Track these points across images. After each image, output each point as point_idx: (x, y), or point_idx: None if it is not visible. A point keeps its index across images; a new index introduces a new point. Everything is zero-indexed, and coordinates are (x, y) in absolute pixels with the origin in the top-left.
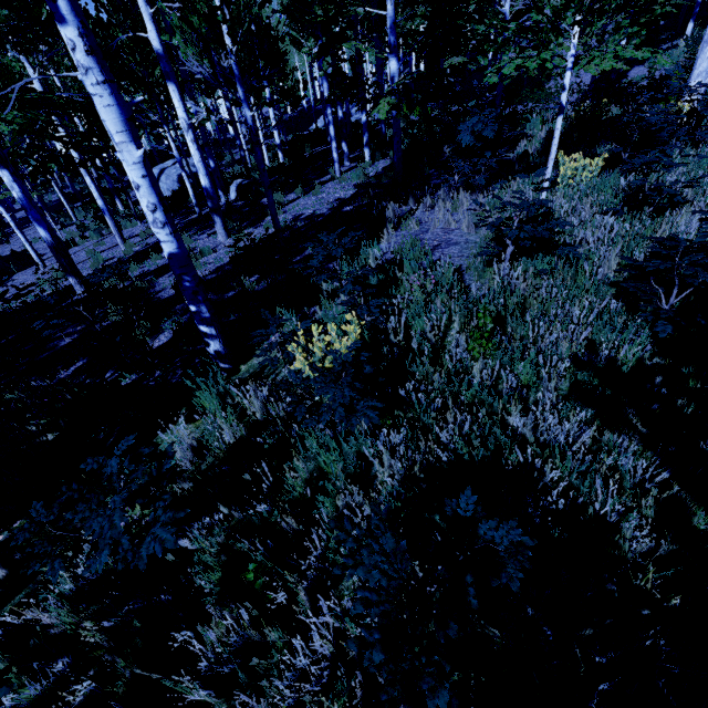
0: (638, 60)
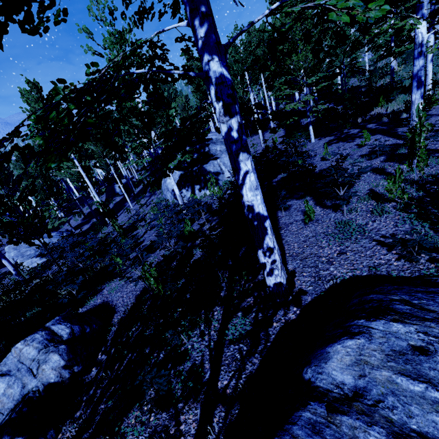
0: None
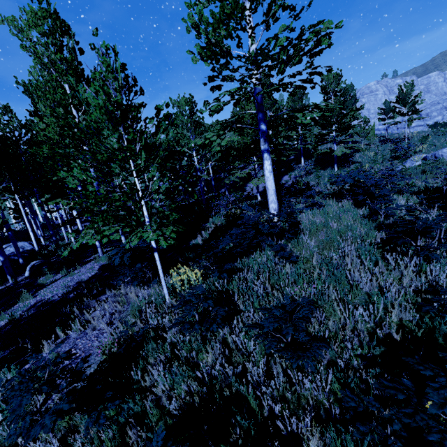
0: (286, 172)
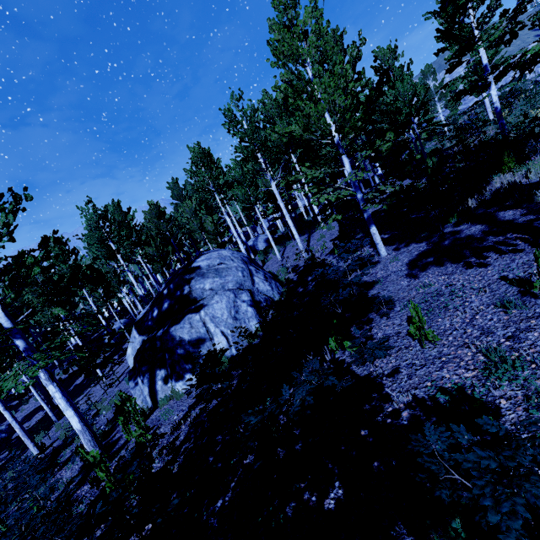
0: None
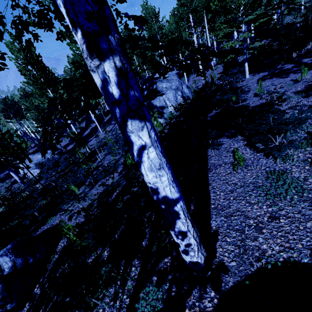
0: None
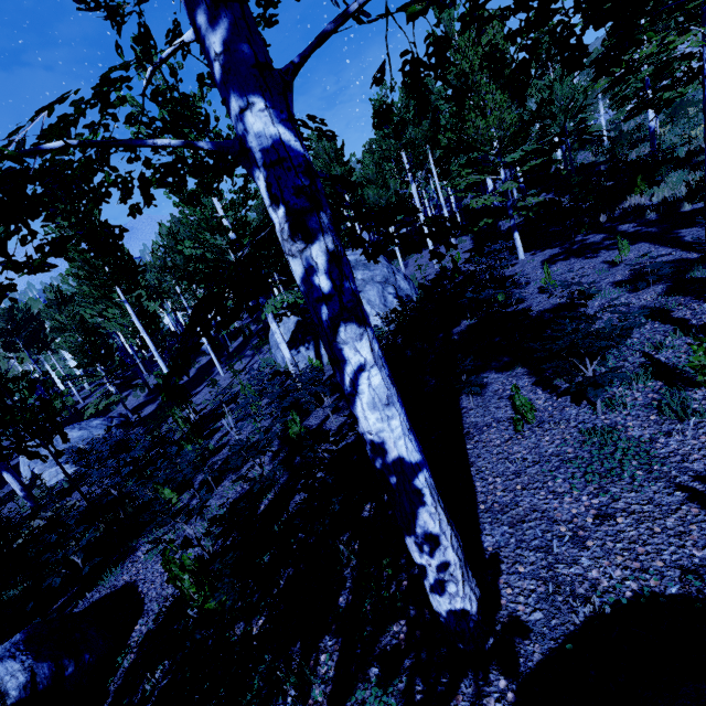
0: None
